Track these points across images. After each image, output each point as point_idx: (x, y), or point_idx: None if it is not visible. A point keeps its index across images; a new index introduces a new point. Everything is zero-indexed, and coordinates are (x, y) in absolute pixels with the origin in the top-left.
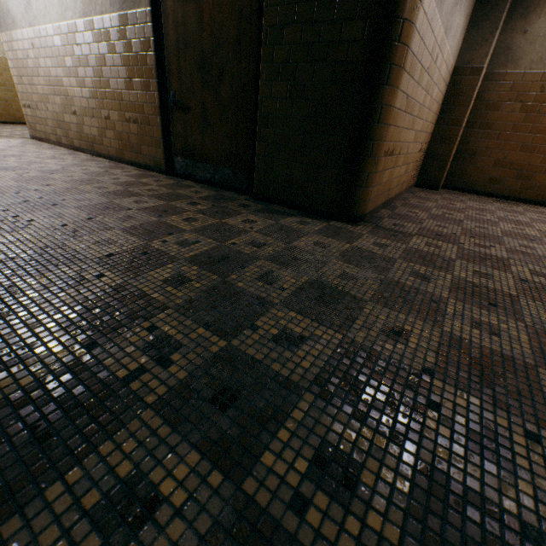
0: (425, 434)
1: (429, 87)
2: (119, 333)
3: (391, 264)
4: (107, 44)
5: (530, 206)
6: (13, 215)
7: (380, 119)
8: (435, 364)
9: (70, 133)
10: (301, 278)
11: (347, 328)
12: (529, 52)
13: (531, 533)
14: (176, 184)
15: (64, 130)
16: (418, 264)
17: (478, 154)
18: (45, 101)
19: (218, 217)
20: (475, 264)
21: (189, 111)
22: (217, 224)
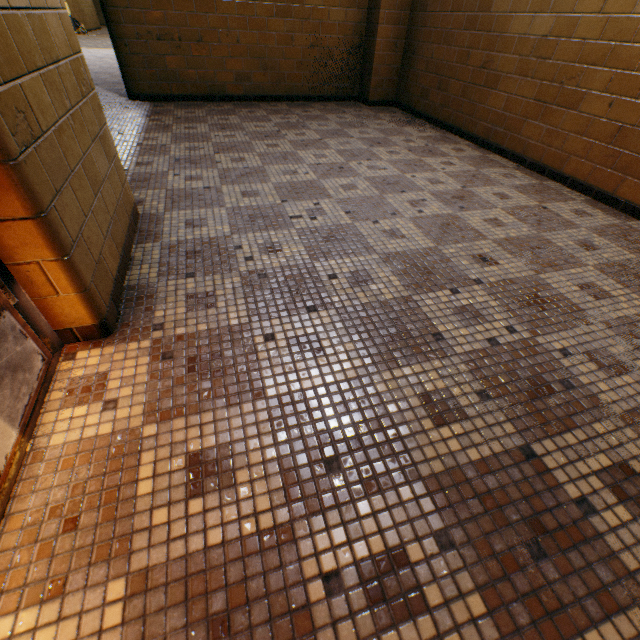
0: None
1: None
2: None
3: None
4: None
5: (425, 130)
6: None
7: (108, 4)
8: None
9: None
10: None
11: None
12: None
13: None
14: None
15: None
16: None
17: (416, 53)
18: None
19: None
20: None
21: None
22: None
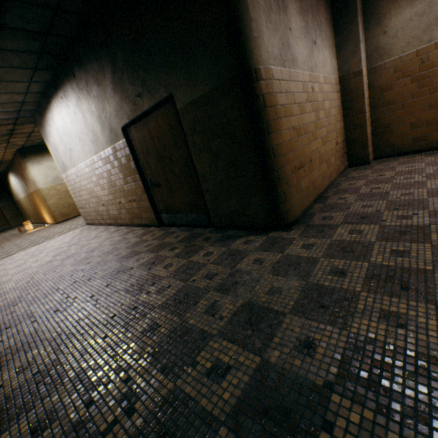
0: None
1: (317, 106)
2: (107, 388)
3: (313, 266)
4: (110, 164)
5: None
6: (66, 296)
7: (275, 155)
8: (337, 375)
9: (104, 216)
10: (237, 302)
11: (266, 349)
12: (395, 43)
13: None
14: (164, 234)
15: (100, 216)
16: (338, 258)
17: (392, 125)
18: (88, 202)
19: (187, 257)
20: (394, 242)
21: (161, 185)
22: (186, 264)
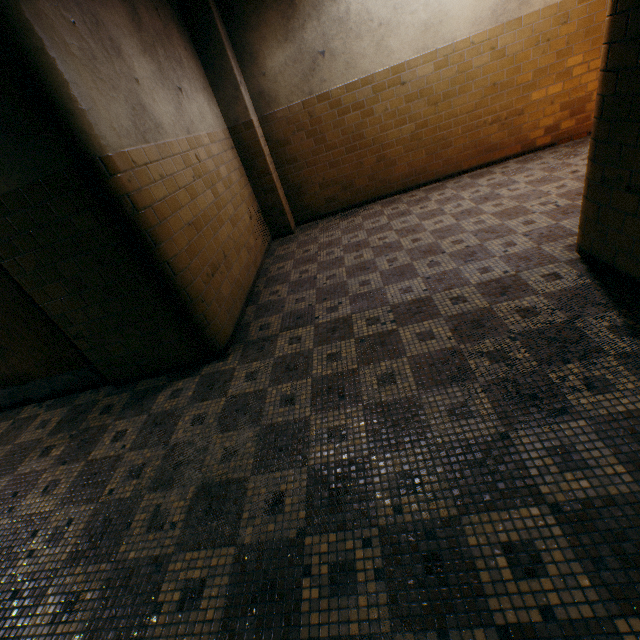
0: (303, 609)
1: (212, 179)
2: None
3: (263, 401)
4: None
5: (367, 209)
6: None
7: (176, 271)
8: (306, 517)
9: None
10: (189, 492)
11: (238, 532)
12: (279, 89)
13: (367, 639)
14: (12, 427)
15: None
16: (285, 382)
17: (303, 186)
18: None
19: (83, 456)
20: (328, 344)
21: None
22: (85, 470)
